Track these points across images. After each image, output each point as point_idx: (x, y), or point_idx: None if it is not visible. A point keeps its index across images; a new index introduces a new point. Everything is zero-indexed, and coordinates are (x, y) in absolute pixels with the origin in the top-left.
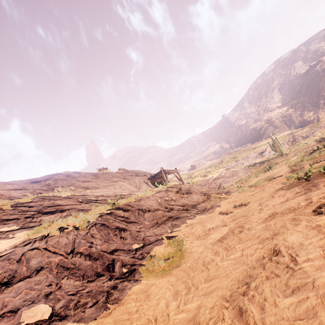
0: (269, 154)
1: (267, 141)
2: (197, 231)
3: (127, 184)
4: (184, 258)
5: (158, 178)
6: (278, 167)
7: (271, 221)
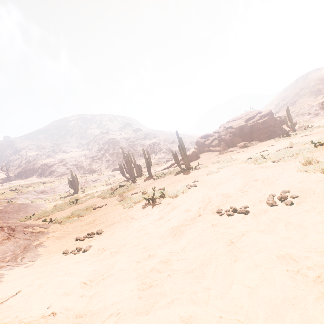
0: (63, 191)
1: (58, 179)
2: (56, 305)
3: None
4: None
5: None
6: (86, 200)
7: (188, 234)
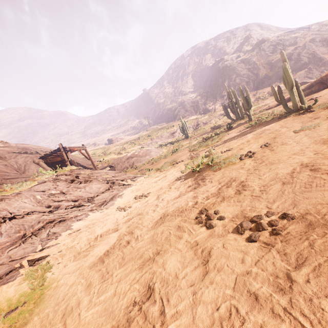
0: (179, 135)
1: (179, 123)
2: (80, 243)
3: (0, 166)
4: (41, 302)
5: (58, 156)
6: (183, 150)
7: (160, 227)
